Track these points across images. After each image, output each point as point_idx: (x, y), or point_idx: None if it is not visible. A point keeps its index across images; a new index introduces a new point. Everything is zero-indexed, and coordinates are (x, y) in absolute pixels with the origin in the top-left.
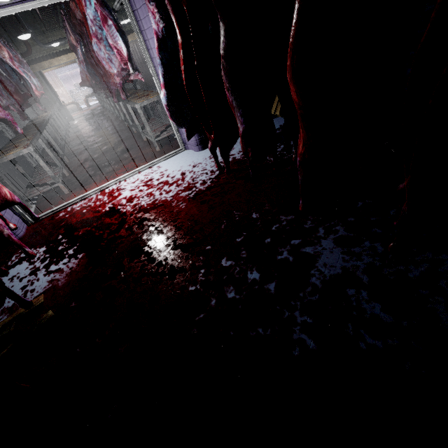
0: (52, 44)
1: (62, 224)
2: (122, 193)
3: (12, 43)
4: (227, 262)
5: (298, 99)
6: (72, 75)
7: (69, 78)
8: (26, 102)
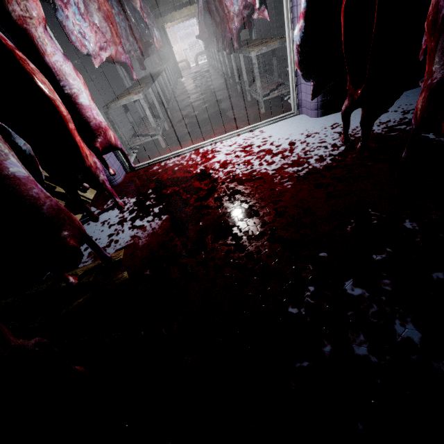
0: None
1: (154, 178)
2: (216, 156)
3: None
4: (355, 289)
5: None
6: (188, 33)
7: (185, 36)
8: (146, 52)
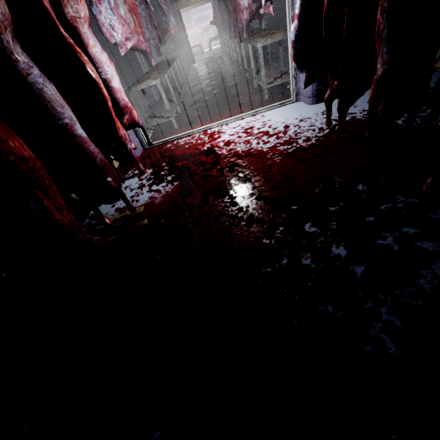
0: None
1: (167, 154)
2: (222, 136)
3: None
4: (311, 228)
5: None
6: (203, 17)
7: (200, 20)
8: (163, 39)
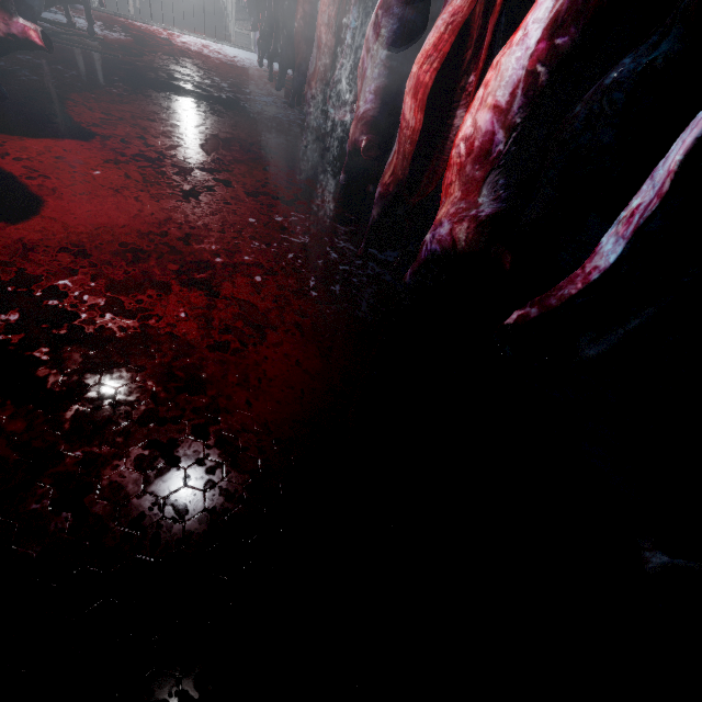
0: None
1: (121, 23)
2: (181, 39)
3: None
4: (217, 79)
5: None
6: None
7: None
8: None
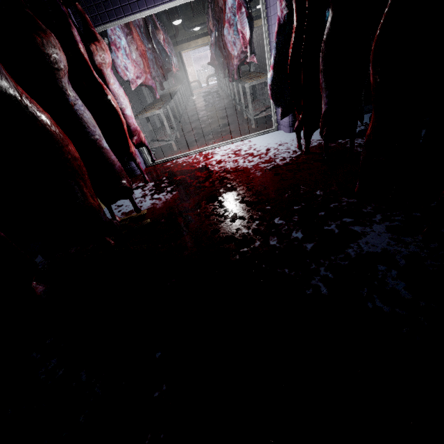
0: (195, 28)
1: (167, 170)
2: (215, 157)
3: (166, 27)
4: (279, 221)
5: (379, 81)
6: (202, 56)
7: (199, 59)
8: (166, 76)
